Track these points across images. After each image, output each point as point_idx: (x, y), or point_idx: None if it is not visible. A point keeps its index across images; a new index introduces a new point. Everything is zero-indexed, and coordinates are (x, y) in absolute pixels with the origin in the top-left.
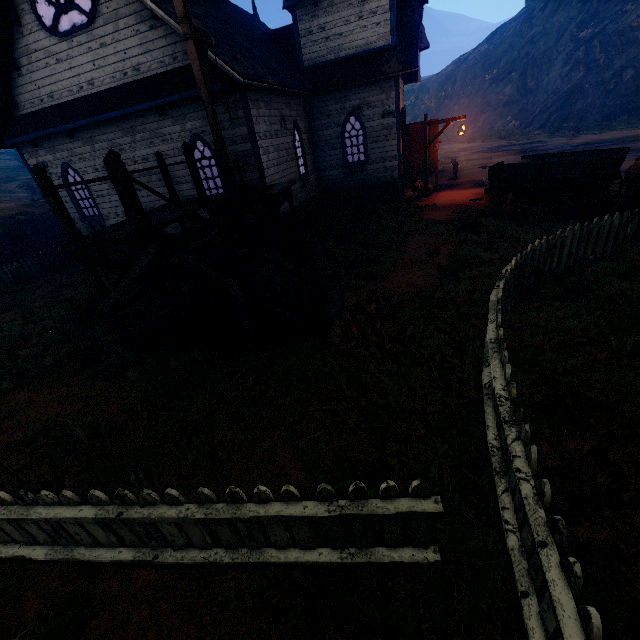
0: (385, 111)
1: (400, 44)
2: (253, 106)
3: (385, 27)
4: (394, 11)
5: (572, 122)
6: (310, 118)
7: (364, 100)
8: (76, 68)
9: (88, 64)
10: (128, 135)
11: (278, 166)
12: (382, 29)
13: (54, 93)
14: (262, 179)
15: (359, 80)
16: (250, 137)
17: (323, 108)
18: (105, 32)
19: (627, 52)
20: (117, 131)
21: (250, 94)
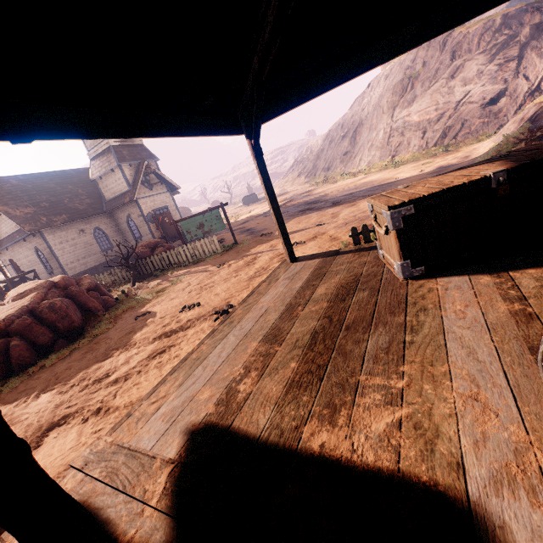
0: (138, 215)
1: (132, 189)
2: (50, 235)
3: (125, 183)
4: (125, 178)
5: (355, 168)
6: (116, 220)
7: (130, 211)
8: (2, 228)
9: (5, 226)
10: (21, 248)
11: (75, 252)
12: (125, 184)
13: (0, 236)
14: (57, 261)
15: (118, 206)
16: (48, 247)
17: (118, 216)
18: (5, 217)
19: (384, 118)
20: (18, 247)
21: (47, 231)
